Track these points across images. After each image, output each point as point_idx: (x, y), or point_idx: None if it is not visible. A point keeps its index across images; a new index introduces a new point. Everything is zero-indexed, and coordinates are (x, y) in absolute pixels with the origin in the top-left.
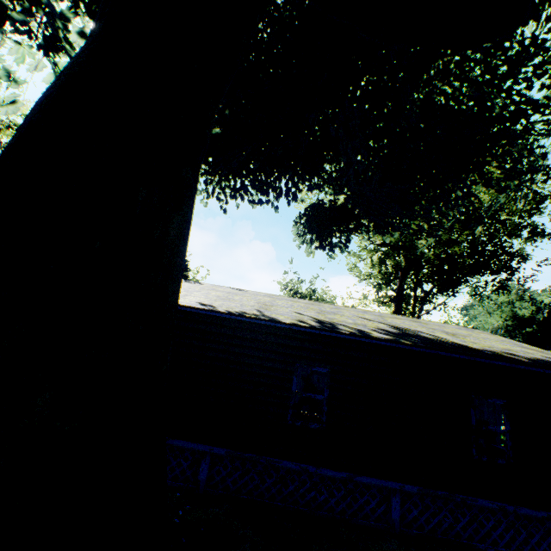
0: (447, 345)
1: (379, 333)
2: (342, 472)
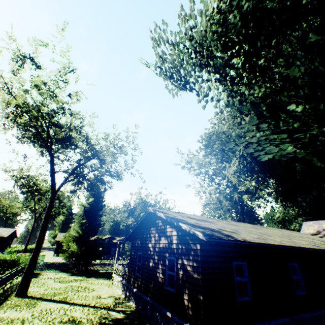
0: None
1: None
2: None
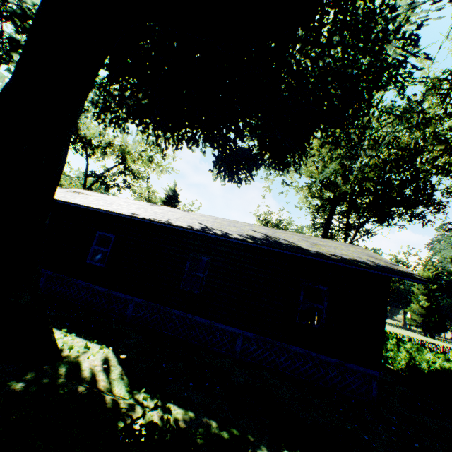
0: (284, 246)
1: (239, 236)
2: (208, 320)
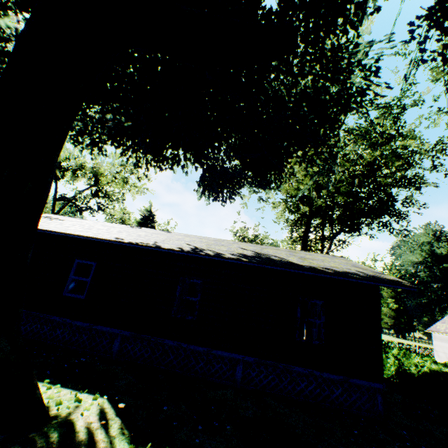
0: (277, 262)
1: (232, 255)
2: (205, 347)
